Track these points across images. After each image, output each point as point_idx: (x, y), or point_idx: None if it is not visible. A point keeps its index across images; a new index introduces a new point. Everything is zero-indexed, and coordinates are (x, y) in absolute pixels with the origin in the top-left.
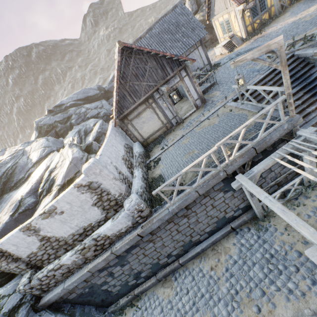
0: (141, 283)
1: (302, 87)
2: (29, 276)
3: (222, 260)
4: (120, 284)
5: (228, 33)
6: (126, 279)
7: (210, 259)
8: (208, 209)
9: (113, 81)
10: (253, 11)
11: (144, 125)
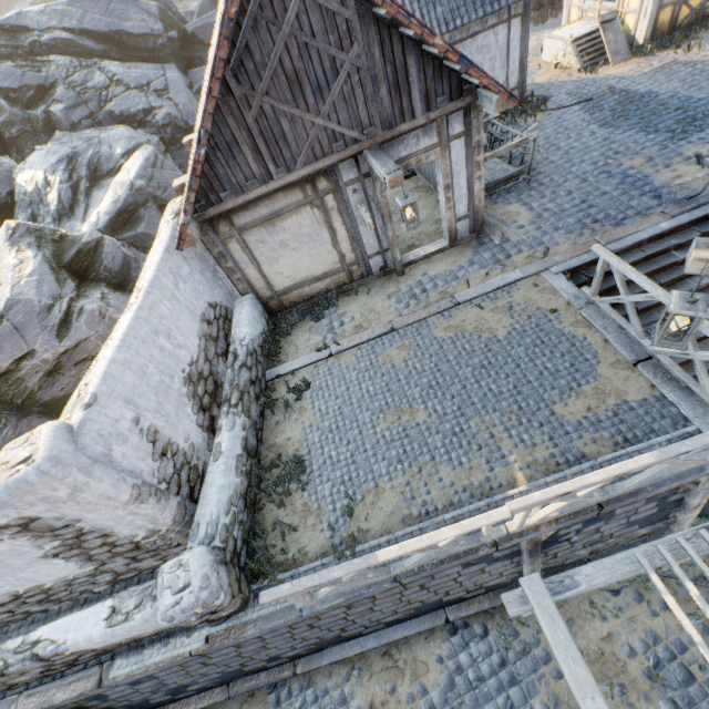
0: (187, 697)
1: None
2: None
3: (403, 693)
4: (126, 705)
5: (602, 1)
6: (144, 697)
7: (373, 678)
8: (409, 591)
9: (216, 4)
10: None
11: (285, 252)
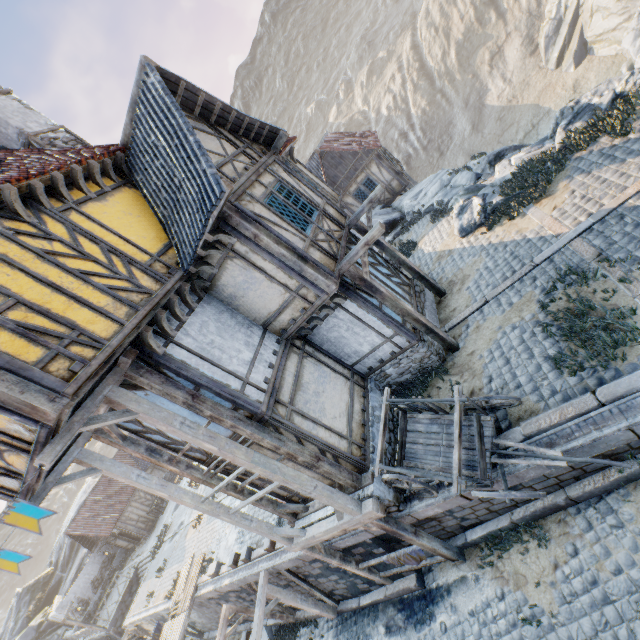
0: None
1: None
2: (64, 632)
3: None
4: None
5: None
6: None
7: None
8: None
9: None
10: None
11: (118, 542)
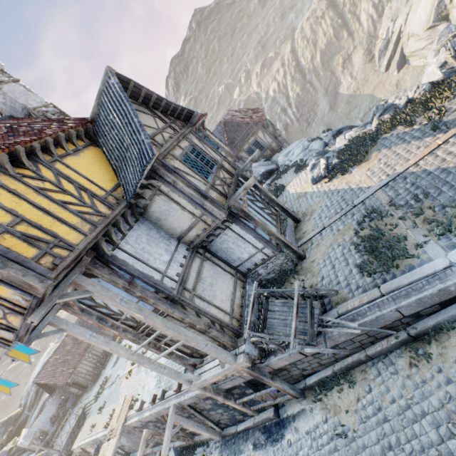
0: None
1: None
2: (28, 455)
3: None
4: None
5: None
6: None
7: None
8: None
9: None
10: None
11: (71, 389)
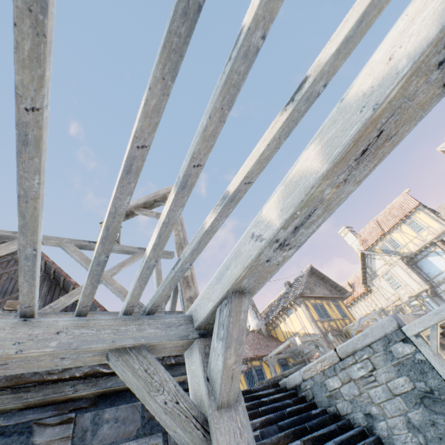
0: None
1: (299, 430)
2: None
3: None
4: None
5: None
6: None
7: None
8: None
9: None
10: (250, 381)
11: None
